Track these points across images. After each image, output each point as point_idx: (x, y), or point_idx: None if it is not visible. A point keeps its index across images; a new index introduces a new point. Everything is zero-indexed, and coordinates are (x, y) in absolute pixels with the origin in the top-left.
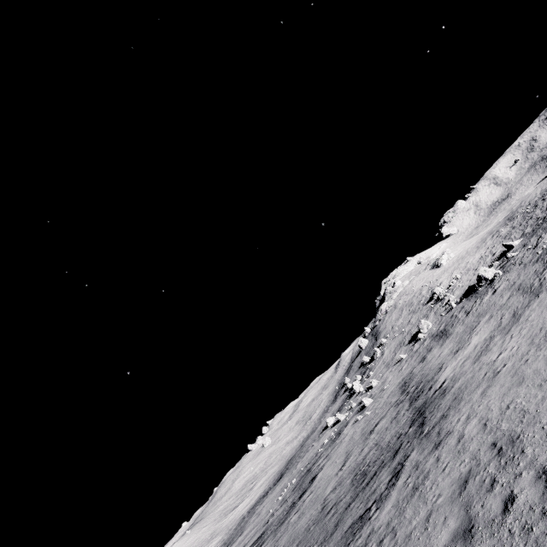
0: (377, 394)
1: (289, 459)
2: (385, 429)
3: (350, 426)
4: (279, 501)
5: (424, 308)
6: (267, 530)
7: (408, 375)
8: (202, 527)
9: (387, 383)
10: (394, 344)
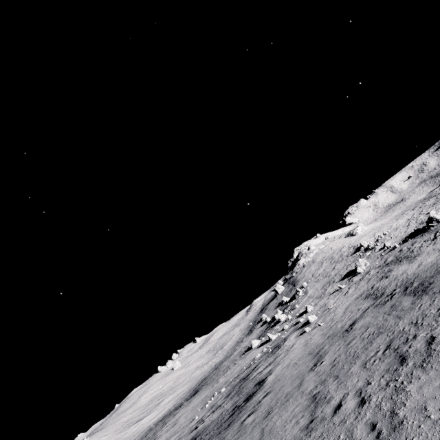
0: (320, 313)
1: (201, 379)
2: (384, 320)
3: (294, 338)
4: (205, 408)
5: (350, 257)
6: (199, 435)
7: (368, 290)
8: (102, 436)
9: (331, 304)
10: (320, 285)
